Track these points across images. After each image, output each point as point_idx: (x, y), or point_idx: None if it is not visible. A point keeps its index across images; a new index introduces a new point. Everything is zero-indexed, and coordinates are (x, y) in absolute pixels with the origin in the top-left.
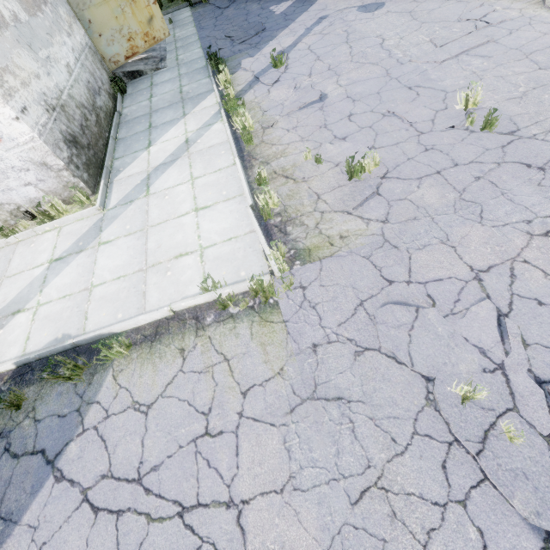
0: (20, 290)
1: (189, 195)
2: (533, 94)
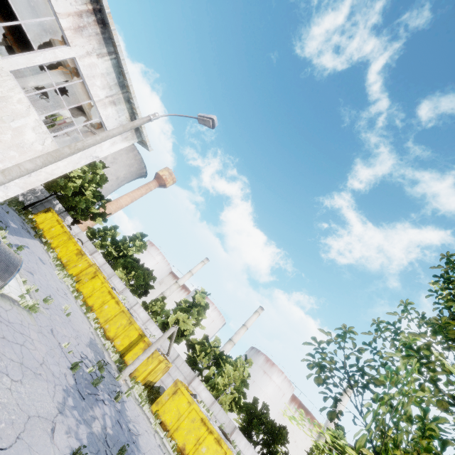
0: None
1: None
2: (73, 317)
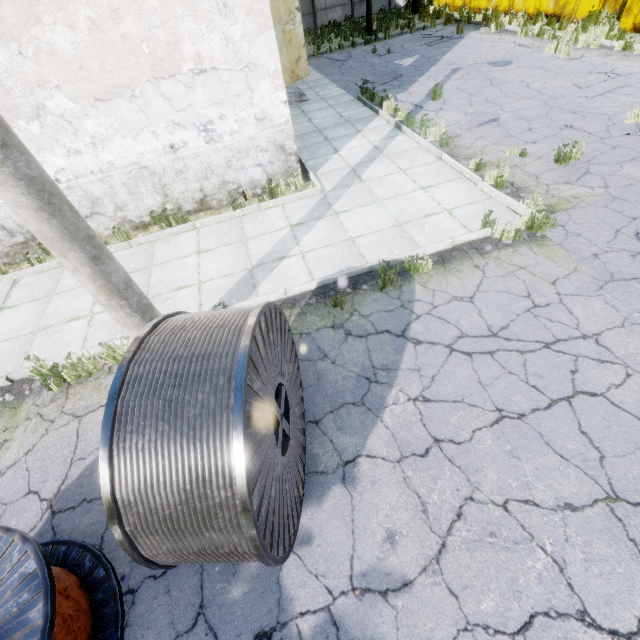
0: (273, 245)
1: (407, 180)
2: None
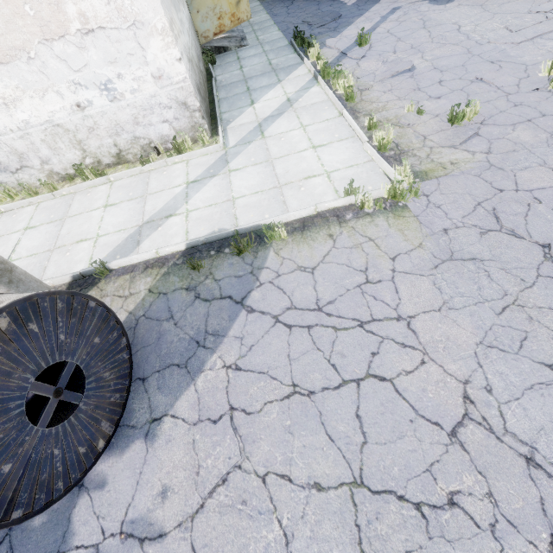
0: (166, 202)
1: (304, 137)
2: None
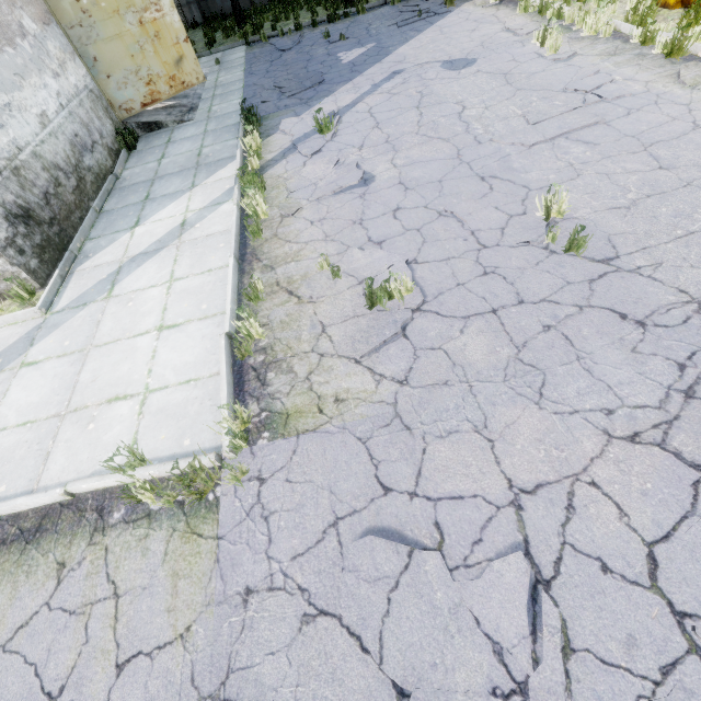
0: None
1: (159, 304)
2: (645, 204)
